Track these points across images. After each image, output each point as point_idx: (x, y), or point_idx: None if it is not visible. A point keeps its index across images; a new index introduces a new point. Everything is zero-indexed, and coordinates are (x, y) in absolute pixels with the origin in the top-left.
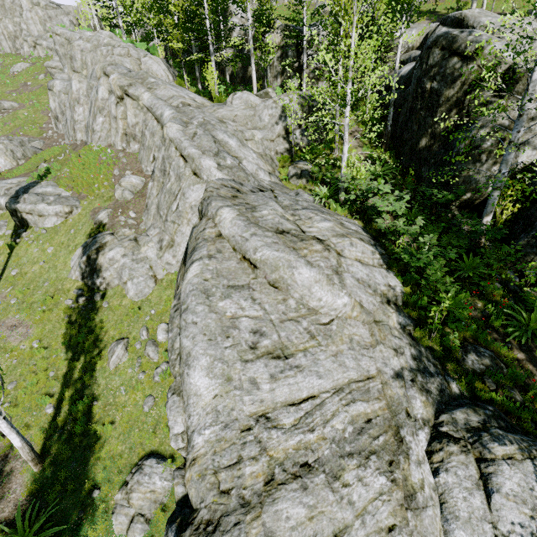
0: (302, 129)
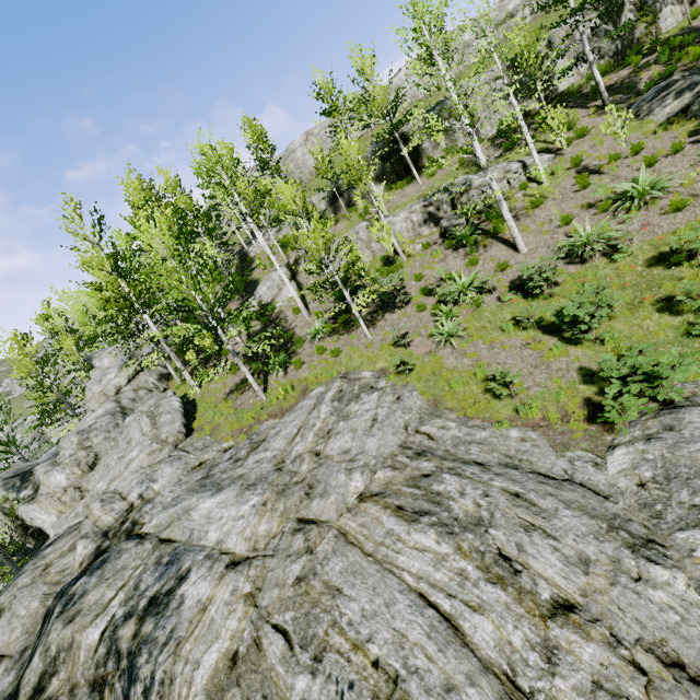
0: None
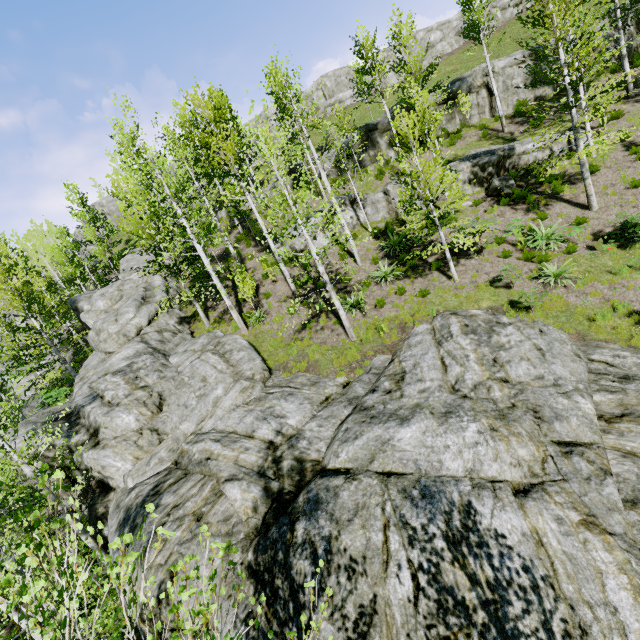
0: (75, 345)
